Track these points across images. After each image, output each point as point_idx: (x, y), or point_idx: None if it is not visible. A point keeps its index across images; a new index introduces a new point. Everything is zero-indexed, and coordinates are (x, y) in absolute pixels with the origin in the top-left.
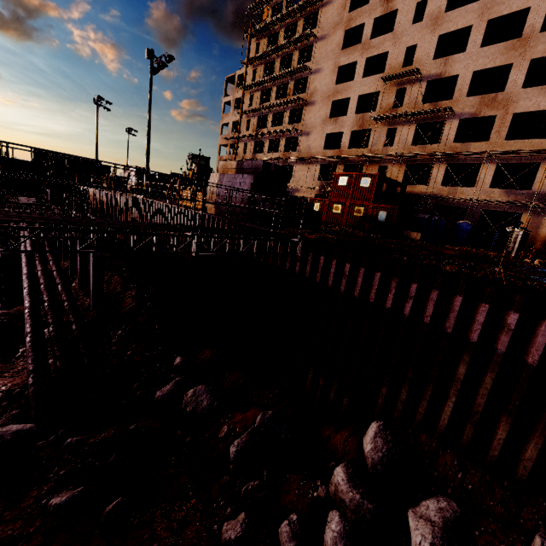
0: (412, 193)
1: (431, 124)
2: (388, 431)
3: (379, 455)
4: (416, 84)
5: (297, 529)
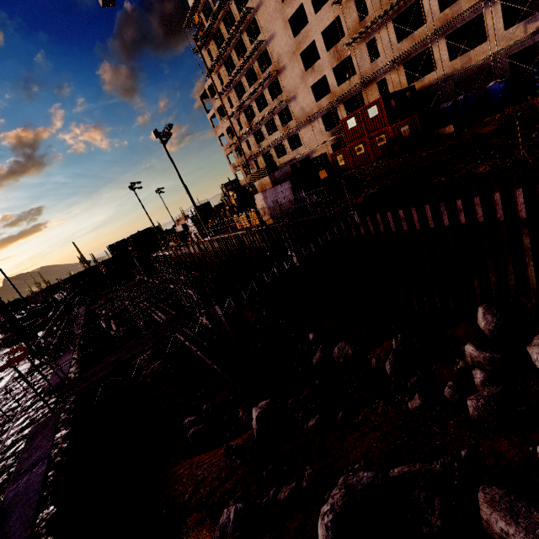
0: (423, 87)
1: (406, 8)
2: (492, 307)
3: (492, 326)
4: None
5: (455, 388)
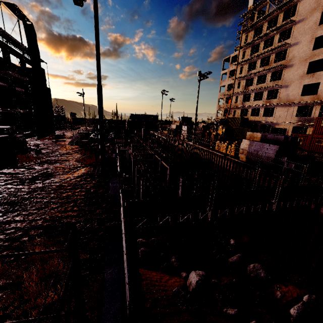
0: None
1: None
2: None
3: None
4: None
5: None
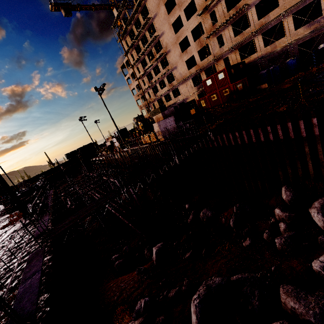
0: (250, 62)
1: (239, 18)
2: (289, 187)
3: (290, 197)
4: (218, 4)
5: (269, 233)
